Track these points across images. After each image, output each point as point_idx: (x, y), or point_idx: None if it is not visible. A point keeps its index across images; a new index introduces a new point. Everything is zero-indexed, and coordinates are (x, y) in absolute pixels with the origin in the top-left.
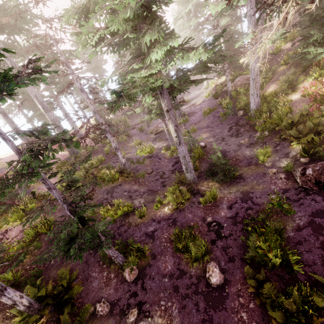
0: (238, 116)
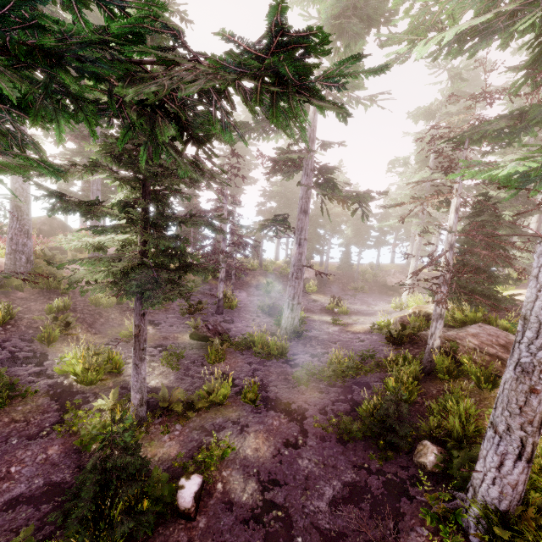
0: (414, 460)
